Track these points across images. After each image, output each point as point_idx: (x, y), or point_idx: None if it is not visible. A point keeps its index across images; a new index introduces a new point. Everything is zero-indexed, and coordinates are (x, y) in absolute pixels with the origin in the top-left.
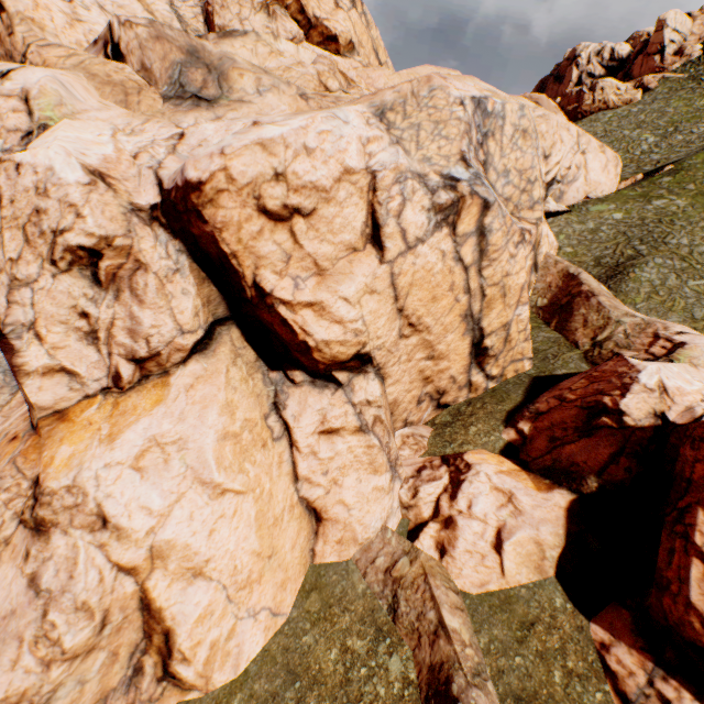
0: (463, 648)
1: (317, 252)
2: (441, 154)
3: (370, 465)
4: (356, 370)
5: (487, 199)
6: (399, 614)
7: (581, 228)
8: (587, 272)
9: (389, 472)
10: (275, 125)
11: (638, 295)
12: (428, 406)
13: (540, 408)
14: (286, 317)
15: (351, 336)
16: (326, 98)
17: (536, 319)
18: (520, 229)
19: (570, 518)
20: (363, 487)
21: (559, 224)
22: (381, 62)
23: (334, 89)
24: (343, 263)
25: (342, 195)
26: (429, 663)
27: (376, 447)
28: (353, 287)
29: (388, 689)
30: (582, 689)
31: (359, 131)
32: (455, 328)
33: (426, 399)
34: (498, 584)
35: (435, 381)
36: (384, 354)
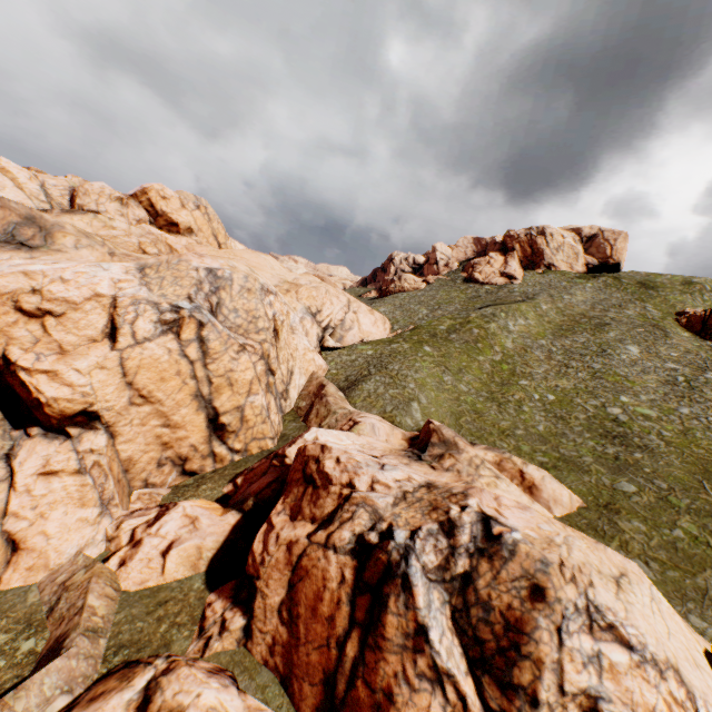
0: (92, 615)
1: (64, 339)
2: (176, 294)
3: (80, 500)
4: (88, 426)
5: (202, 320)
6: (56, 610)
7: (347, 358)
8: (339, 384)
9: (100, 508)
10: (44, 265)
11: (359, 398)
12: (172, 470)
13: (255, 466)
14: (26, 380)
15: (80, 396)
16: (130, 257)
17: (295, 415)
18: (244, 343)
19: (234, 530)
20: (69, 519)
21: (334, 355)
22: (220, 242)
23: (152, 253)
24: (84, 348)
25: (89, 307)
26: (59, 635)
27: (90, 485)
28: (86, 363)
29: (11, 660)
30: (177, 631)
31: (114, 275)
32: (189, 404)
33: (168, 463)
34: (157, 581)
35: (175, 447)
36: (114, 415)
